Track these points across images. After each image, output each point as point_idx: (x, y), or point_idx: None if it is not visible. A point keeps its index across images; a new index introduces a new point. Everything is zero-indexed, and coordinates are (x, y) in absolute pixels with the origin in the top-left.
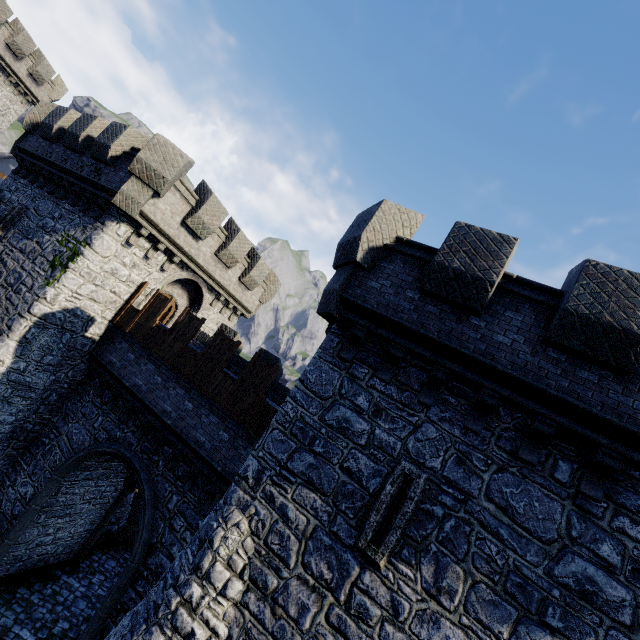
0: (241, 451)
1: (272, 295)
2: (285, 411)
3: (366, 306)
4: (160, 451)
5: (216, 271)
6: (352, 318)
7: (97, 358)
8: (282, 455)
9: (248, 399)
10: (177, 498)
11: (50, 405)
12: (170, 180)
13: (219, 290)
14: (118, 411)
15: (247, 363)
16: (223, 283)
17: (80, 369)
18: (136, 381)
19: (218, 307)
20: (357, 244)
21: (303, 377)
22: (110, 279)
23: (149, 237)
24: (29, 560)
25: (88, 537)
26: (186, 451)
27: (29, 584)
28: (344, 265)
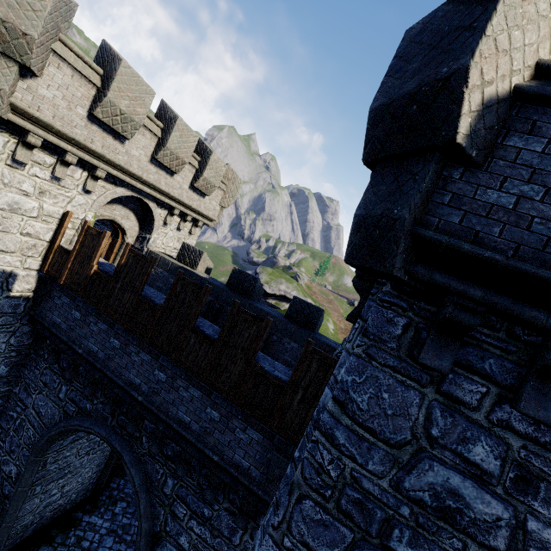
0: (239, 435)
1: (234, 196)
2: (318, 464)
3: (488, 256)
4: (140, 426)
5: (160, 180)
6: (448, 284)
7: (37, 319)
8: (328, 550)
9: (236, 368)
10: (172, 482)
11: (3, 378)
12: (37, 38)
13: (170, 203)
14: (81, 379)
15: (222, 290)
16: (173, 193)
17: (24, 332)
18: (89, 346)
19: (174, 222)
20: (455, 96)
21: (341, 396)
22: (12, 218)
23: (48, 147)
24: (43, 519)
25: (100, 475)
26: (170, 433)
27: (50, 539)
28: (401, 156)
